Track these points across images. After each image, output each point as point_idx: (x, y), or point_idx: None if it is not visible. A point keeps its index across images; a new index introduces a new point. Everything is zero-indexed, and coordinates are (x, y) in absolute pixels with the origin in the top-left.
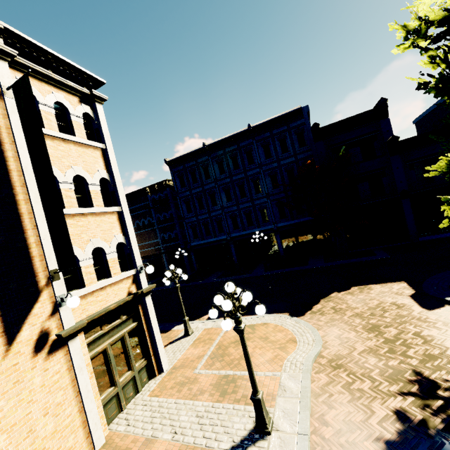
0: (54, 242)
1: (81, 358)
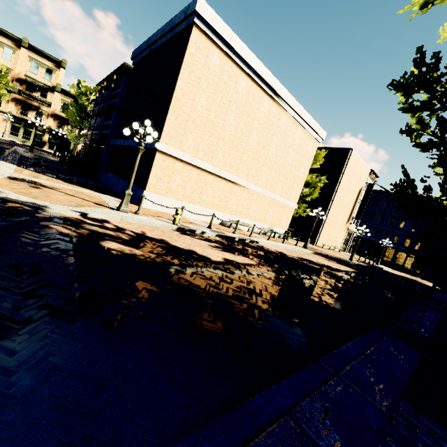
0: (357, 213)
1: (346, 235)
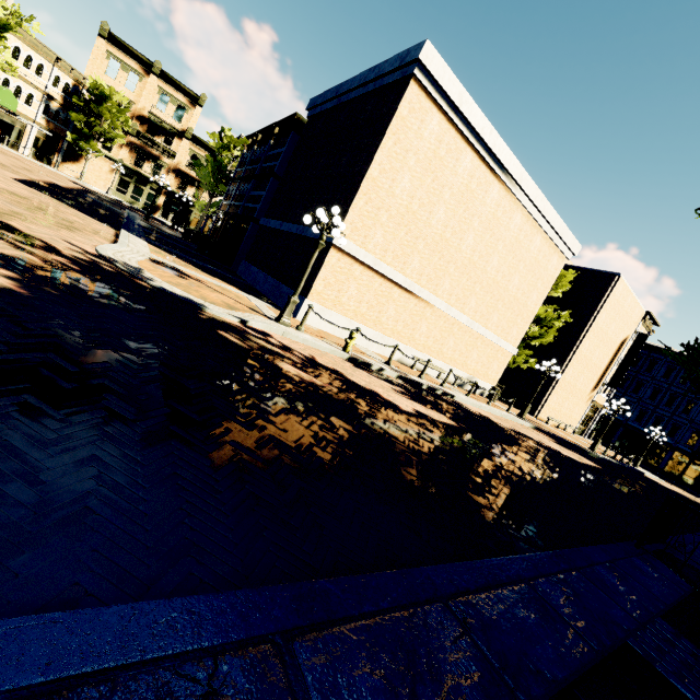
0: (612, 378)
1: (588, 410)
